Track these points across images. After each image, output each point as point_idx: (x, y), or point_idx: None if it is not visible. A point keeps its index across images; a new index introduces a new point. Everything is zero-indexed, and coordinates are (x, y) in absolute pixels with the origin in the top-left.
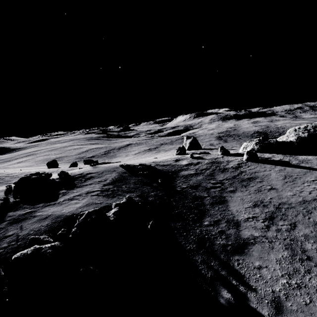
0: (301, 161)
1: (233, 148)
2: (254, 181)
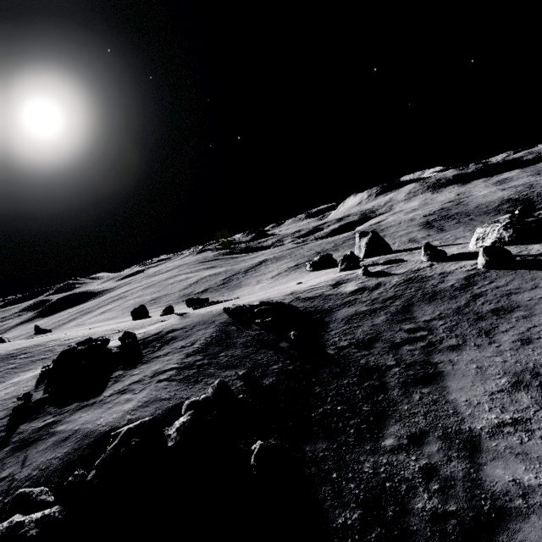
0: None
1: (458, 241)
2: (508, 316)
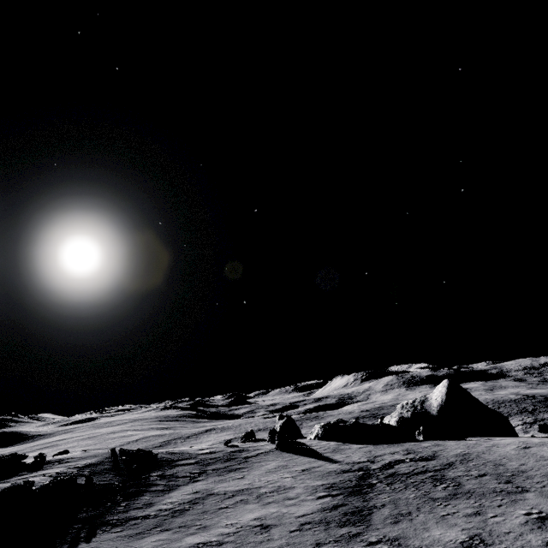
0: (336, 449)
1: None
2: (239, 470)
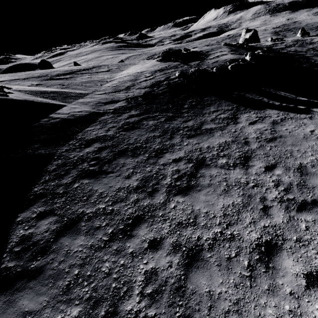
0: None
1: None
2: None
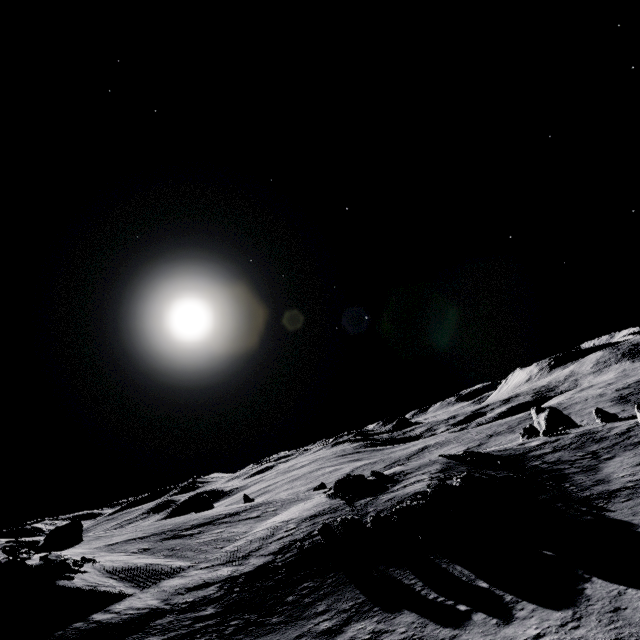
0: None
1: None
2: None
